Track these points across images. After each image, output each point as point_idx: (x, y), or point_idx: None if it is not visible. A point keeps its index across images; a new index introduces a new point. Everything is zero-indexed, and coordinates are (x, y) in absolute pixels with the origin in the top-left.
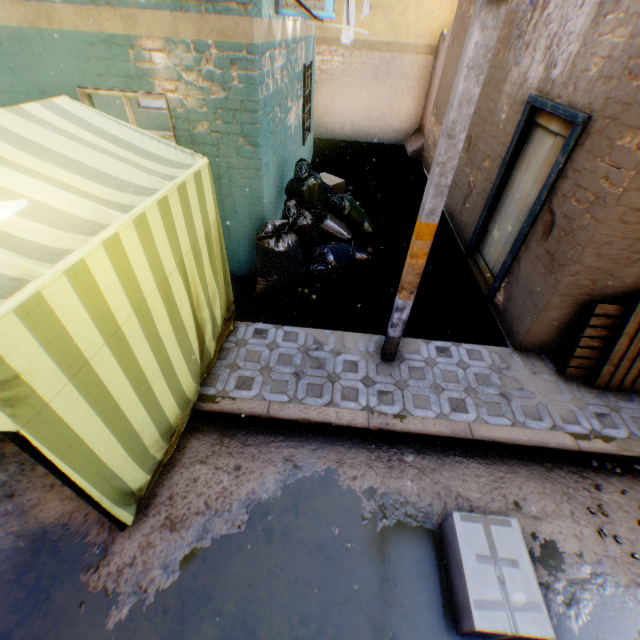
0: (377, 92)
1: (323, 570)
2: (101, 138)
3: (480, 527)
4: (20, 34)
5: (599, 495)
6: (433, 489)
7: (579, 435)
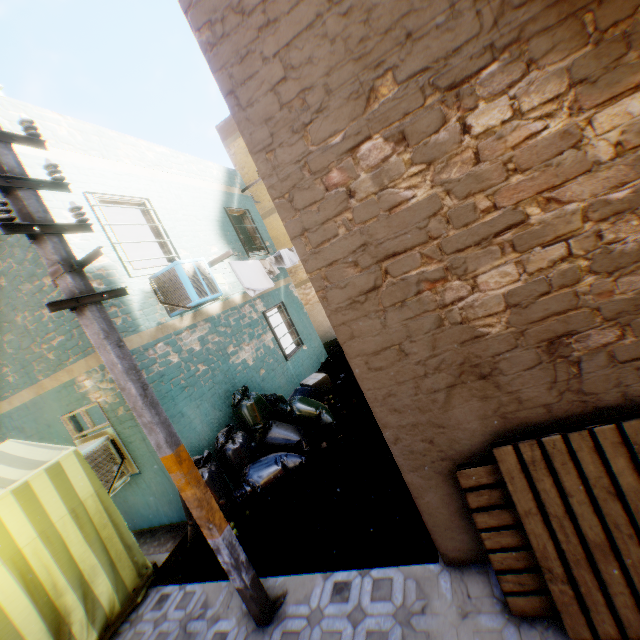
0: None
1: None
2: (5, 464)
3: None
4: (36, 401)
5: None
6: None
7: None
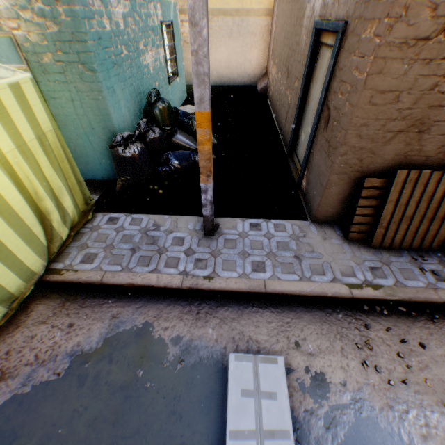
0: (233, 47)
1: (121, 408)
2: None
3: (250, 365)
4: None
5: (368, 333)
6: (229, 335)
7: (354, 285)
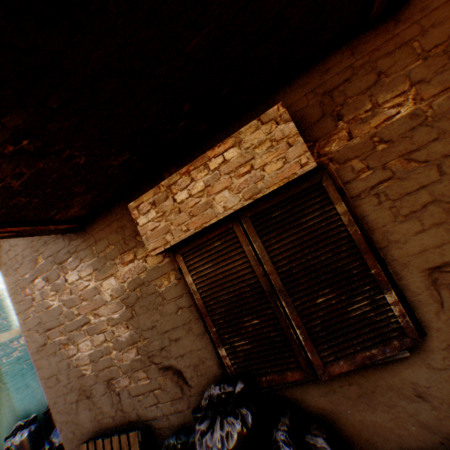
0: None
1: None
2: None
3: None
4: None
5: None
6: None
7: None
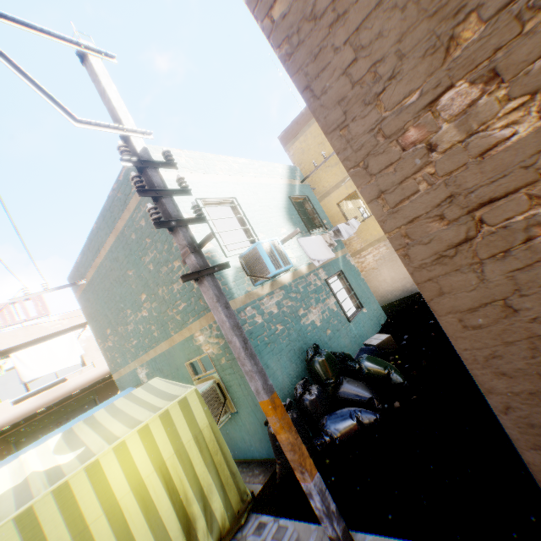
0: None
1: None
2: (153, 394)
3: None
4: (169, 350)
5: None
6: None
7: None
